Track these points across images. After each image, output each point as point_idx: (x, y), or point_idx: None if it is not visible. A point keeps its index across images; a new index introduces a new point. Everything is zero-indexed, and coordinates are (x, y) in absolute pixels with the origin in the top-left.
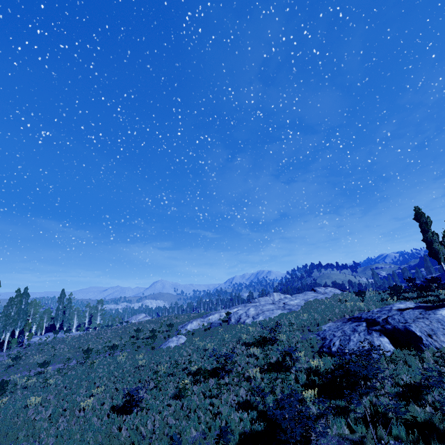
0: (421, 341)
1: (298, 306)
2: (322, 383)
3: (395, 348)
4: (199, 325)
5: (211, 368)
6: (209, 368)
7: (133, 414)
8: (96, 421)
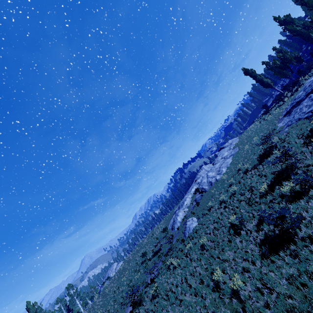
0: None
1: (234, 150)
2: None
3: None
4: (184, 212)
5: (272, 180)
6: (269, 182)
7: (297, 231)
8: (274, 275)
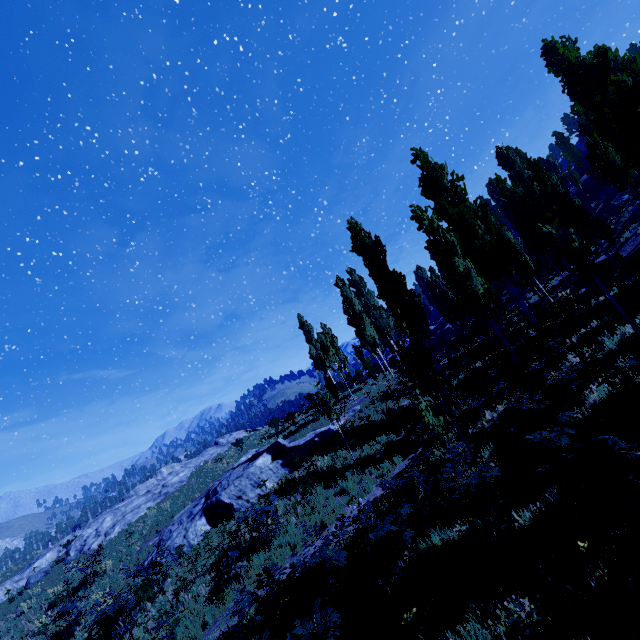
0: (232, 507)
1: (178, 484)
2: (100, 635)
3: (214, 525)
4: (11, 592)
5: None
6: None
7: None
8: None
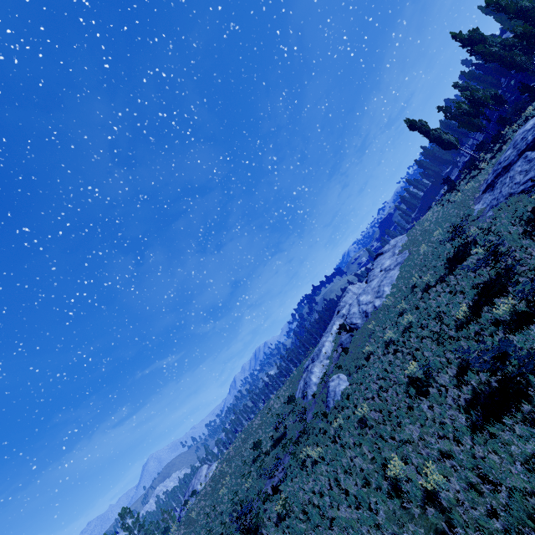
0: None
1: (402, 256)
2: None
3: None
4: (323, 367)
5: (475, 298)
6: (470, 302)
7: (531, 379)
8: (497, 459)
